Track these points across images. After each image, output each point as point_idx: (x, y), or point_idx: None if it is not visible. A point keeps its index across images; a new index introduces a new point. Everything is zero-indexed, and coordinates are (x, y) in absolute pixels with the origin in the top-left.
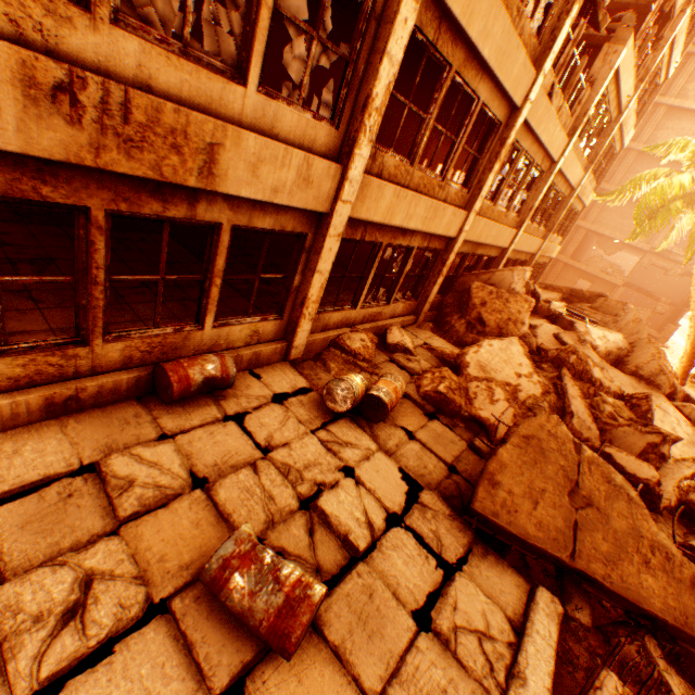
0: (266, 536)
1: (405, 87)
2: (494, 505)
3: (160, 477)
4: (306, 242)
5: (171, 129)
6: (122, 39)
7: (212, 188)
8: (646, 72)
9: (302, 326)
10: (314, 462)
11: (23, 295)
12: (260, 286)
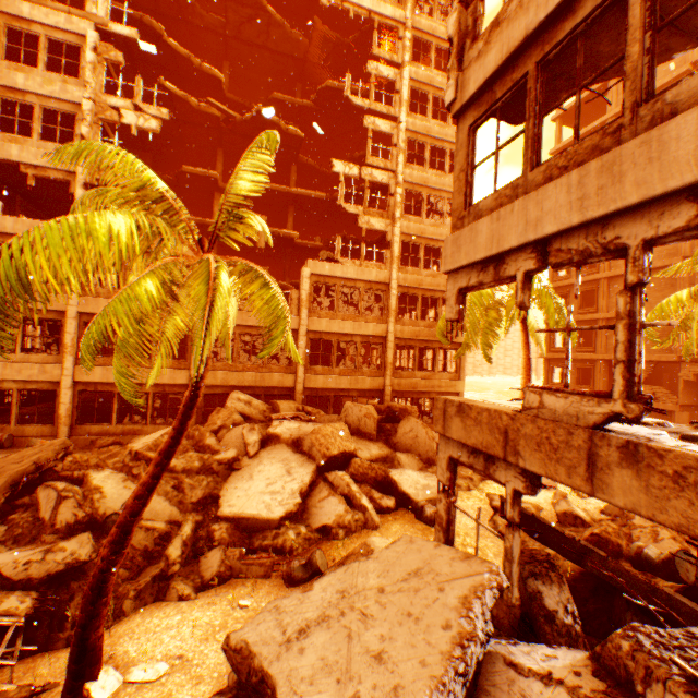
0: None
1: None
2: None
3: None
4: (59, 392)
5: None
6: None
7: (5, 378)
8: (391, 258)
9: (62, 428)
10: None
11: None
12: None
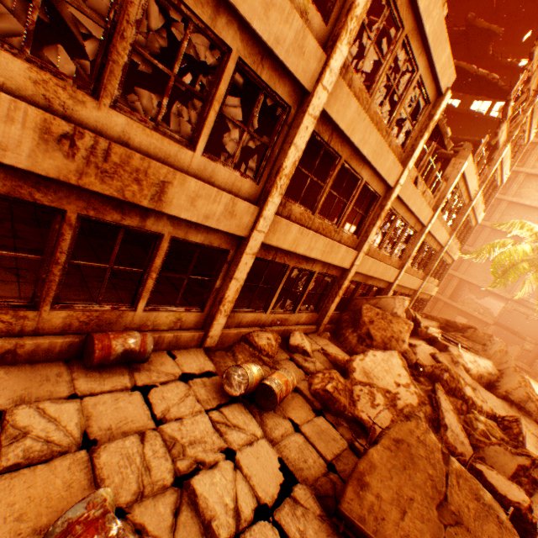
0: (131, 510)
1: (319, 171)
2: (362, 508)
3: (53, 432)
4: (228, 256)
5: (136, 169)
6: (115, 116)
7: (159, 209)
8: (485, 177)
9: (218, 319)
10: (200, 439)
11: (12, 271)
12: (196, 288)
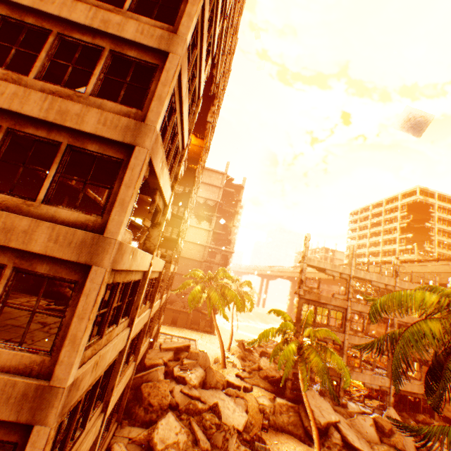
0: None
1: None
2: None
3: None
4: None
5: None
6: None
7: None
8: (177, 258)
9: None
10: None
11: None
12: None
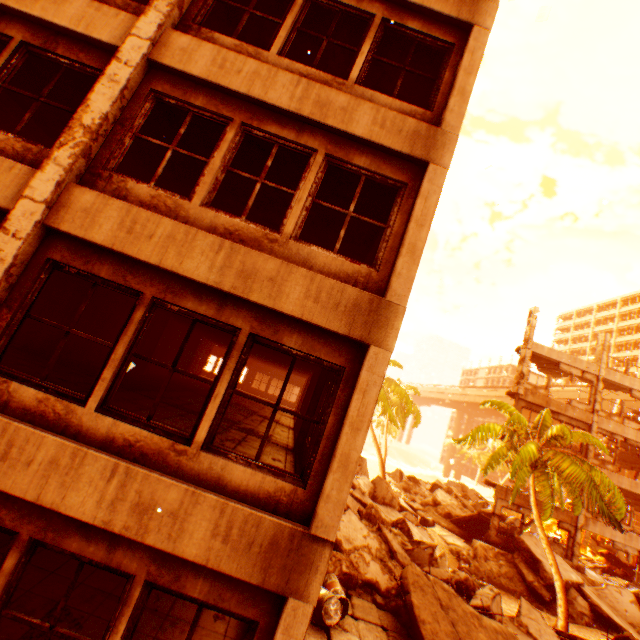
0: None
1: None
2: (430, 634)
3: None
4: None
5: None
6: None
7: None
8: None
9: None
10: None
11: None
12: None
